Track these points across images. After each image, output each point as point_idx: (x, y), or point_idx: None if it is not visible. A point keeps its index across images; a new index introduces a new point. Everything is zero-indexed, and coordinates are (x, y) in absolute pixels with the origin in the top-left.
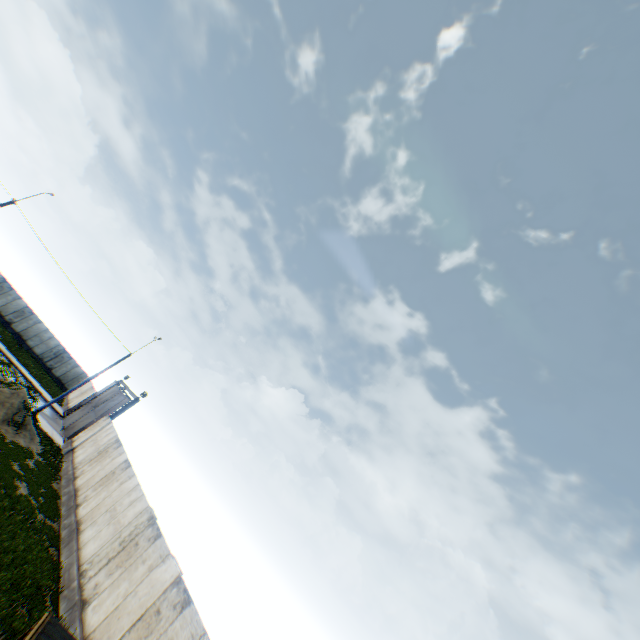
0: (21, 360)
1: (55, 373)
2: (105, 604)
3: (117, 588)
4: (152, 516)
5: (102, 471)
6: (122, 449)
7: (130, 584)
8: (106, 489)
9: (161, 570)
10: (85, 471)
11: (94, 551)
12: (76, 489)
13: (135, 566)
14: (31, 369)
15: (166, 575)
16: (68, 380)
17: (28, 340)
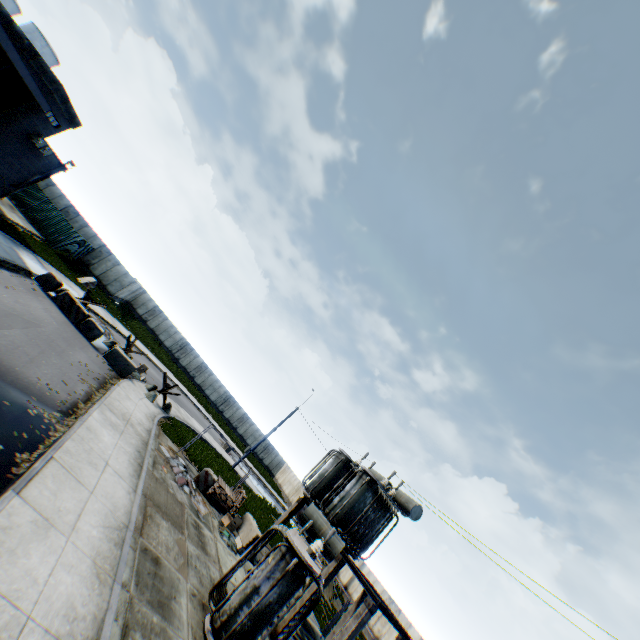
0: (262, 474)
1: (264, 462)
2: None
3: None
4: None
5: None
6: (406, 616)
7: None
8: None
9: None
10: (382, 631)
11: None
12: None
13: None
14: (265, 477)
15: None
16: (272, 467)
17: (246, 439)
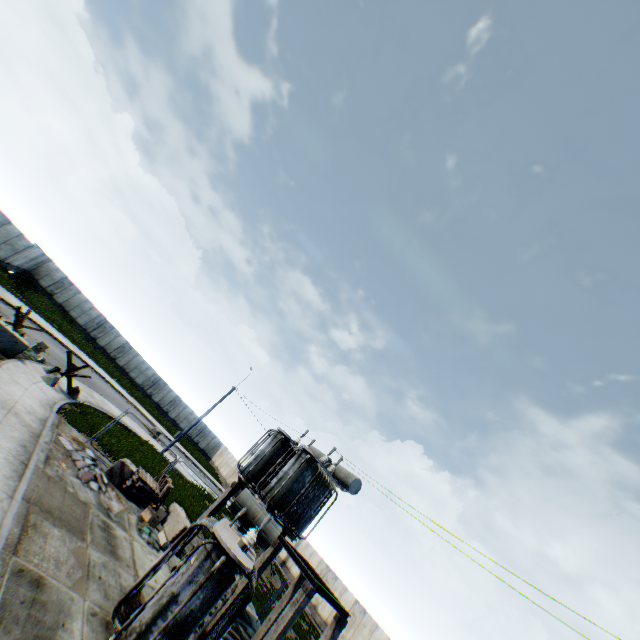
0: (197, 459)
1: (200, 446)
2: None
3: None
4: None
5: None
6: (342, 582)
7: None
8: (359, 632)
9: None
10: (319, 599)
11: None
12: (325, 621)
13: None
14: (200, 461)
15: None
16: (209, 450)
17: (179, 423)
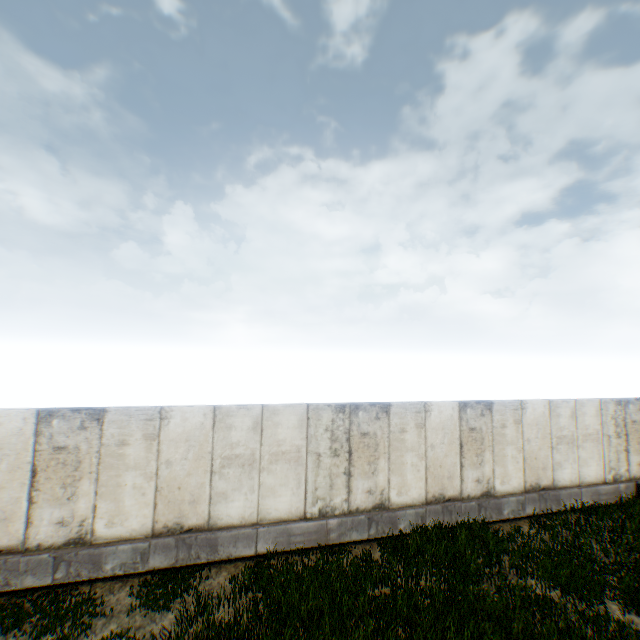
0: None
1: None
2: (410, 481)
3: (404, 466)
4: (340, 406)
5: None
6: None
7: (416, 451)
8: (117, 473)
9: (436, 417)
10: None
11: (299, 497)
12: None
13: (398, 443)
14: None
15: (447, 414)
16: None
17: None
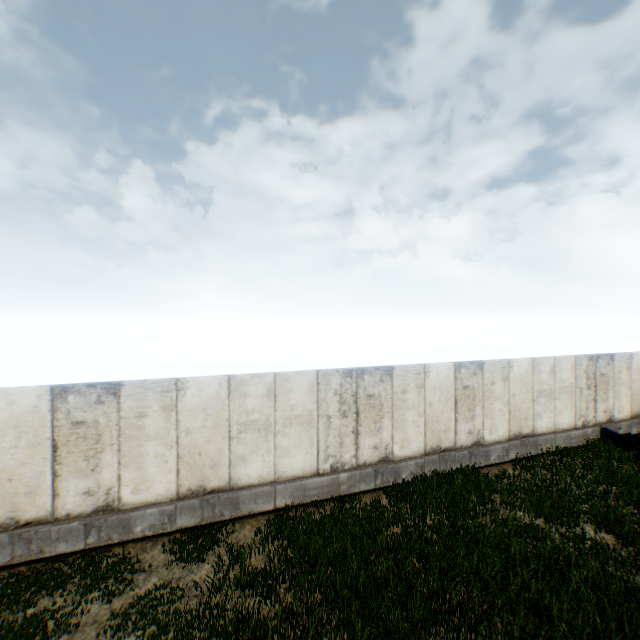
0: None
1: None
2: (411, 436)
3: (406, 423)
4: (348, 371)
5: (1, 460)
6: None
7: (416, 409)
8: (139, 444)
9: (434, 377)
10: None
11: (312, 456)
12: None
13: (401, 402)
14: None
15: (444, 374)
16: None
17: None
